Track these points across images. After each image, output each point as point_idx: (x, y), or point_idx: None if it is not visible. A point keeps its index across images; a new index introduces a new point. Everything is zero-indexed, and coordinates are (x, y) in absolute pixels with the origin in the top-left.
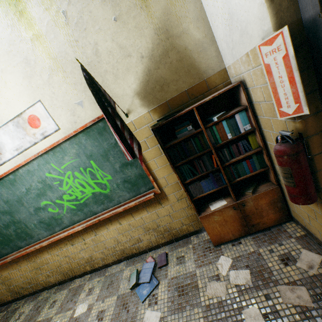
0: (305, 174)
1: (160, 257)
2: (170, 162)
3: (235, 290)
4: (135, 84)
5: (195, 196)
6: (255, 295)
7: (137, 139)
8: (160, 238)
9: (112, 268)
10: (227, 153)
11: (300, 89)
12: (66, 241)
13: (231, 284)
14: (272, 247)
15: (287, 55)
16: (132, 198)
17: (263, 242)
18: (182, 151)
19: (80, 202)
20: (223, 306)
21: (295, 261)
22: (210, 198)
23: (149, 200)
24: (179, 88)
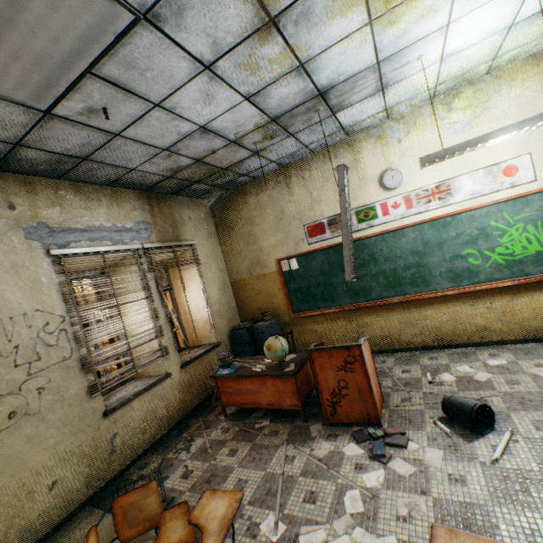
0: None
1: None
2: None
3: None
4: None
5: None
6: None
7: None
8: None
9: (513, 345)
10: None
11: None
12: (465, 300)
13: None
14: None
15: None
16: None
17: None
18: None
19: (513, 258)
20: None
21: None
22: None
23: None
24: None
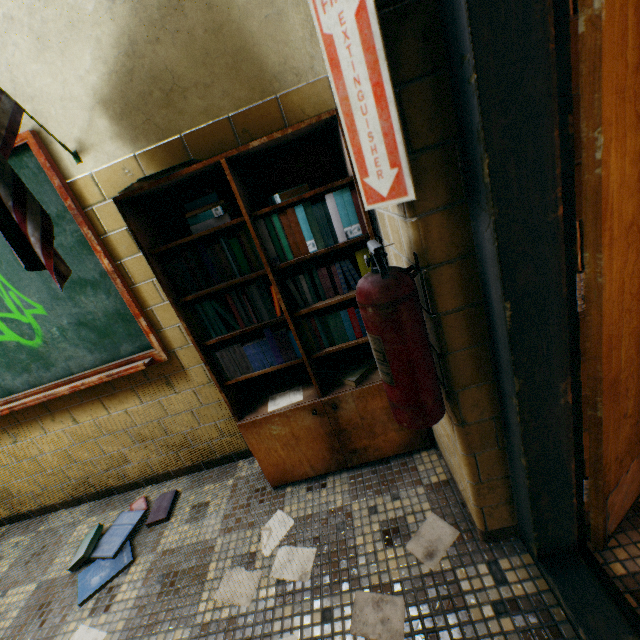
0: (413, 358)
1: (160, 501)
2: (167, 291)
3: (272, 593)
4: (96, 75)
5: (233, 378)
6: (306, 608)
7: (108, 224)
8: (171, 459)
9: (58, 516)
10: (308, 287)
11: (397, 124)
12: None
13: (270, 578)
14: (379, 501)
15: (363, 6)
16: (101, 366)
17: (366, 488)
18: (200, 268)
19: None
20: (234, 629)
21: (407, 537)
22: (279, 385)
23: (142, 375)
24: (212, 109)
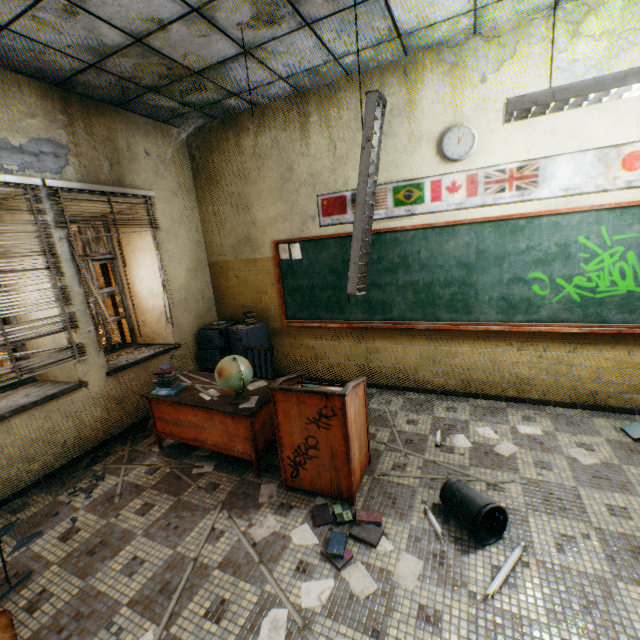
0: None
1: None
2: None
3: None
4: None
5: None
6: None
7: None
8: None
9: (556, 409)
10: None
11: None
12: (513, 341)
13: None
14: None
15: None
16: None
17: None
18: None
19: (593, 296)
20: None
21: None
22: None
23: None
24: None
